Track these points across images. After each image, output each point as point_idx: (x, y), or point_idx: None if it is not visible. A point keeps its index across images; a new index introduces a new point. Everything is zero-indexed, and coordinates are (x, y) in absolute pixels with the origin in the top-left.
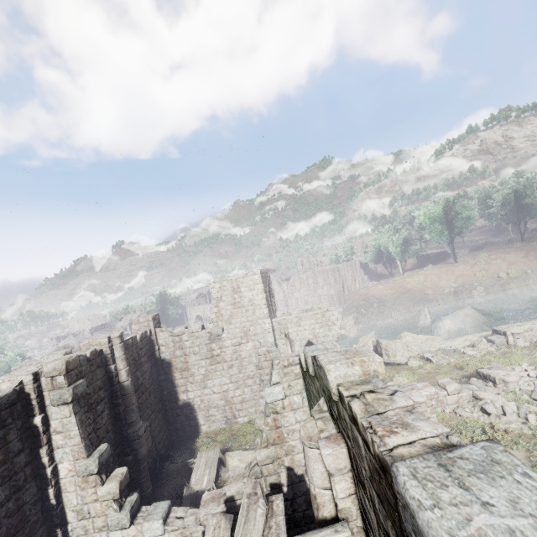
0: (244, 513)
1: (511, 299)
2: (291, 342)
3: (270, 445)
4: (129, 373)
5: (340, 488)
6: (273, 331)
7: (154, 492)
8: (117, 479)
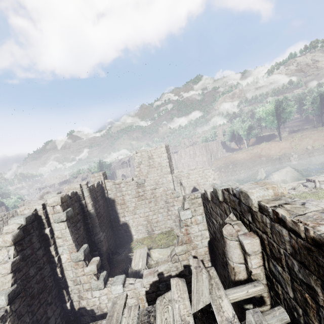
0: (195, 277)
1: (314, 162)
2: (183, 188)
3: (183, 244)
4: (93, 205)
5: (254, 262)
6: (173, 181)
7: (110, 271)
8: (94, 263)
